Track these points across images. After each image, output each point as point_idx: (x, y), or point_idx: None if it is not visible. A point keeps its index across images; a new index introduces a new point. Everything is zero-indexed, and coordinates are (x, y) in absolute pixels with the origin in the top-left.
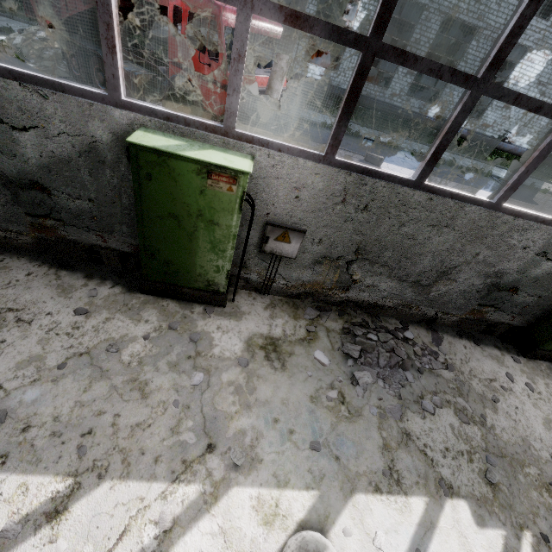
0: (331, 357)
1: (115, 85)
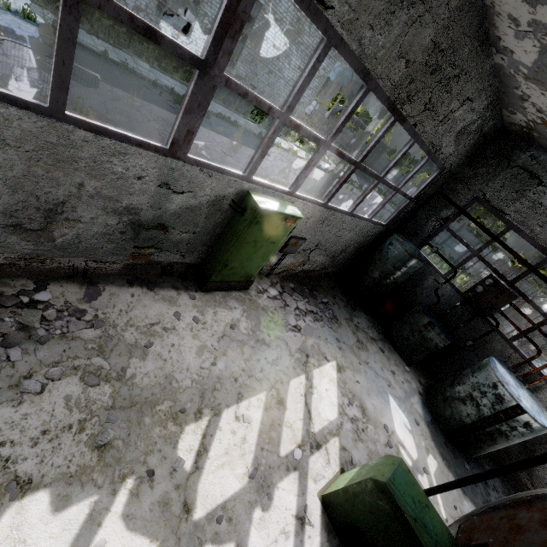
0: None
1: None
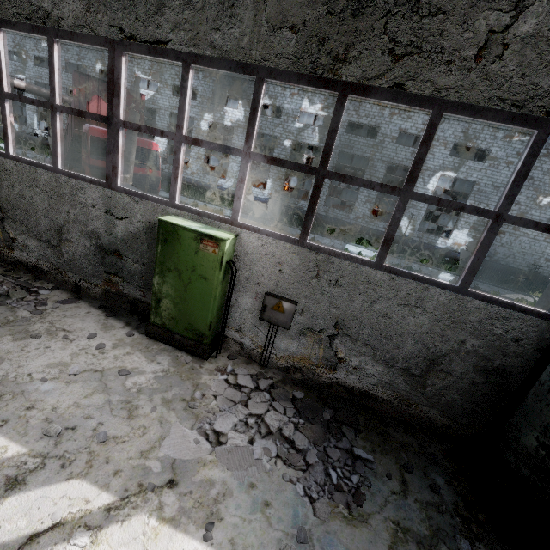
0: None
1: None
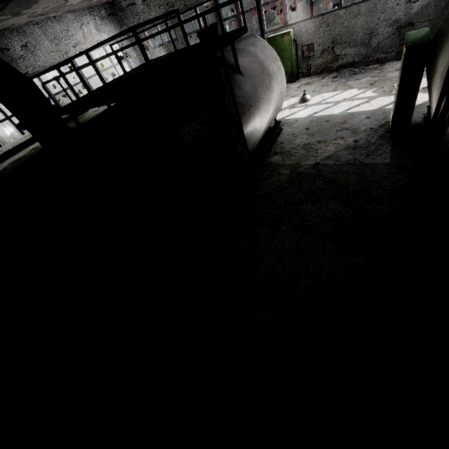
0: (327, 80)
1: (264, 29)
